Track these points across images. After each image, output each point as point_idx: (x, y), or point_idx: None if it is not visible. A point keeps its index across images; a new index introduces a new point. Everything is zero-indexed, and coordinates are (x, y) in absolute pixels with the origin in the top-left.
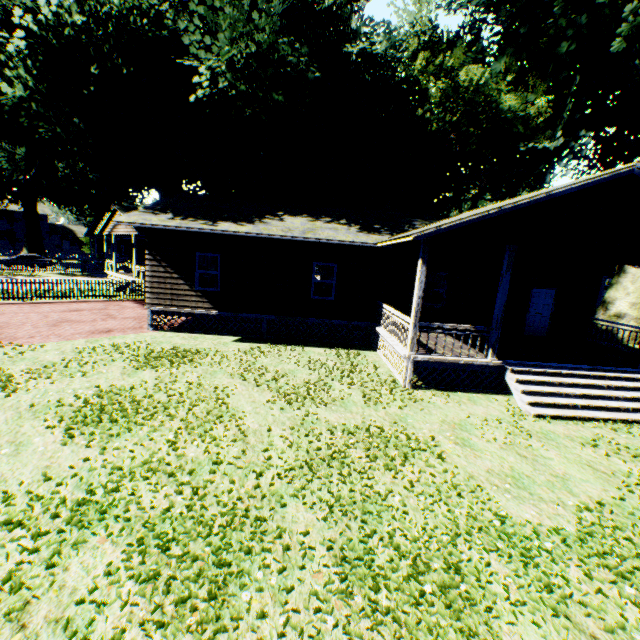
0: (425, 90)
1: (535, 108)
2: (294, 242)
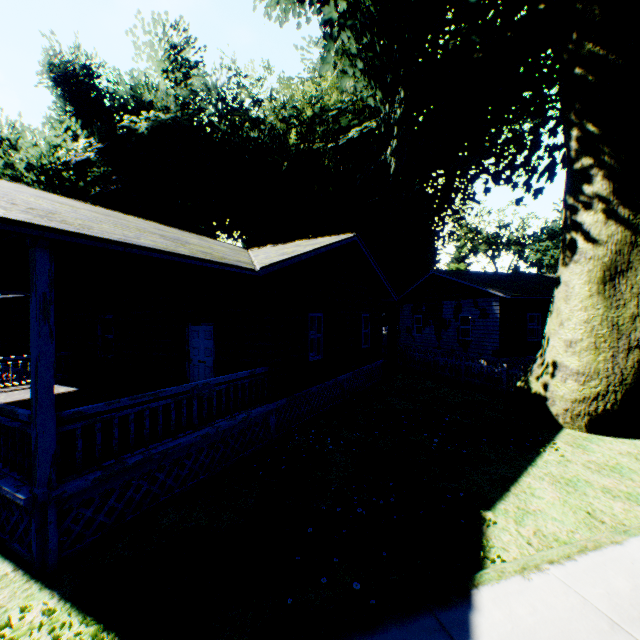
0: (273, 125)
1: (345, 92)
2: (28, 301)
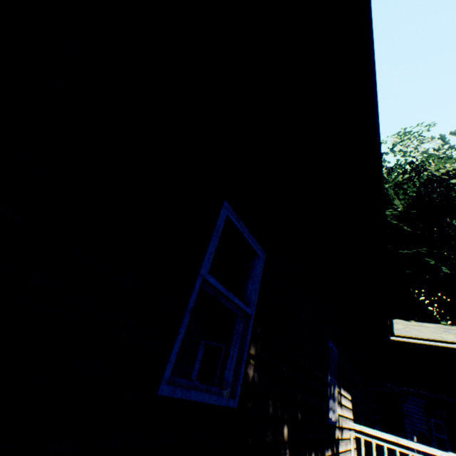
0: None
1: None
2: None
